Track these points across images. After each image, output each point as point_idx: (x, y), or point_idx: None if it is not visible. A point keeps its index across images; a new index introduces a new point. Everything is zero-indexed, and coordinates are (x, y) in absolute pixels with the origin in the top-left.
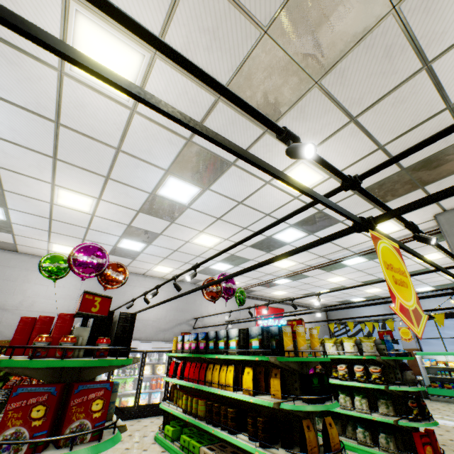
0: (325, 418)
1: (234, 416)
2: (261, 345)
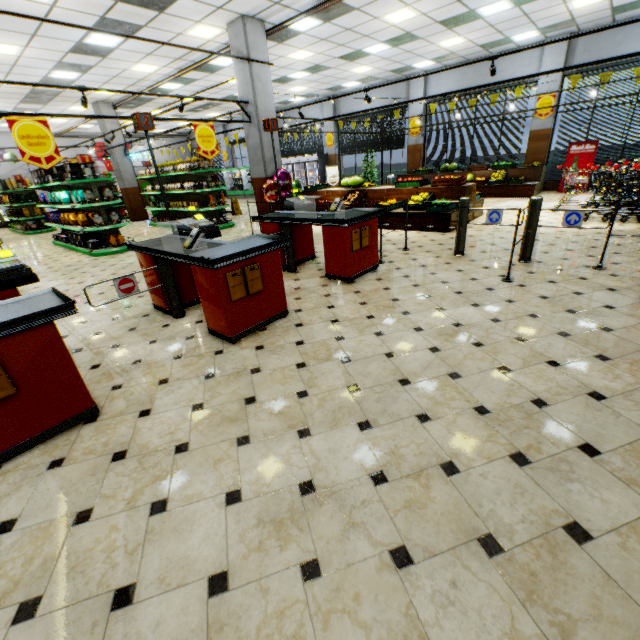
0: (34, 208)
1: (14, 212)
2: (3, 187)
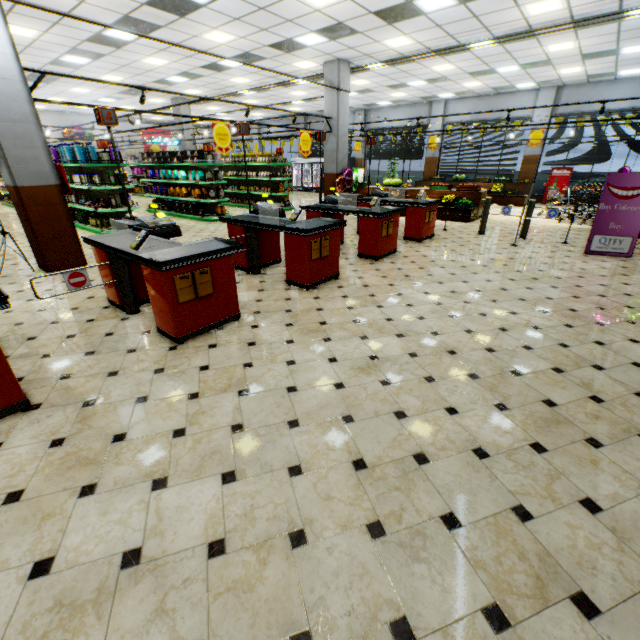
0: None
1: None
2: None
